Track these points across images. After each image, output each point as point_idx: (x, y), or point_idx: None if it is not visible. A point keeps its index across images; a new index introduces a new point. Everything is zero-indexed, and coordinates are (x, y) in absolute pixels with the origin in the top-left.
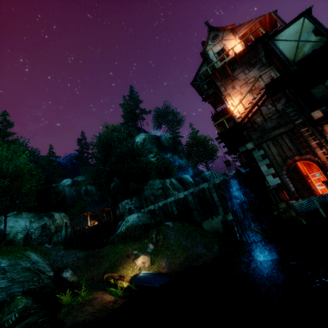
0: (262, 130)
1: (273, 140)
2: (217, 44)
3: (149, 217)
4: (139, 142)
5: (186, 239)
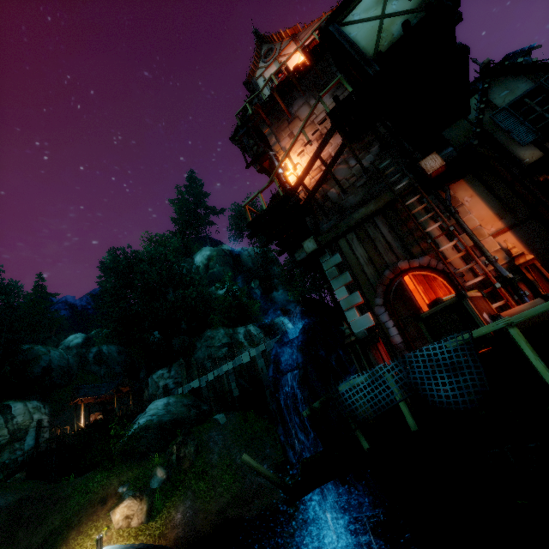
0: (338, 213)
1: (358, 230)
2: (272, 65)
3: (189, 403)
4: (200, 262)
5: (245, 451)
